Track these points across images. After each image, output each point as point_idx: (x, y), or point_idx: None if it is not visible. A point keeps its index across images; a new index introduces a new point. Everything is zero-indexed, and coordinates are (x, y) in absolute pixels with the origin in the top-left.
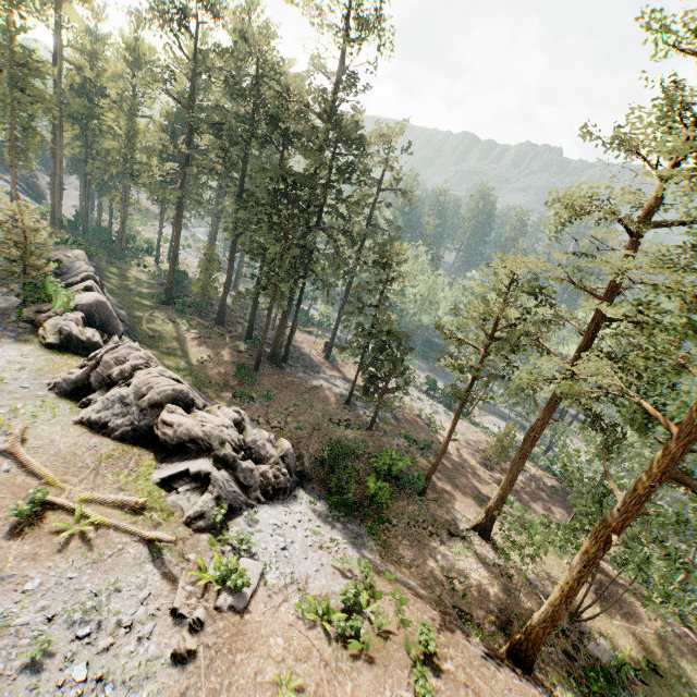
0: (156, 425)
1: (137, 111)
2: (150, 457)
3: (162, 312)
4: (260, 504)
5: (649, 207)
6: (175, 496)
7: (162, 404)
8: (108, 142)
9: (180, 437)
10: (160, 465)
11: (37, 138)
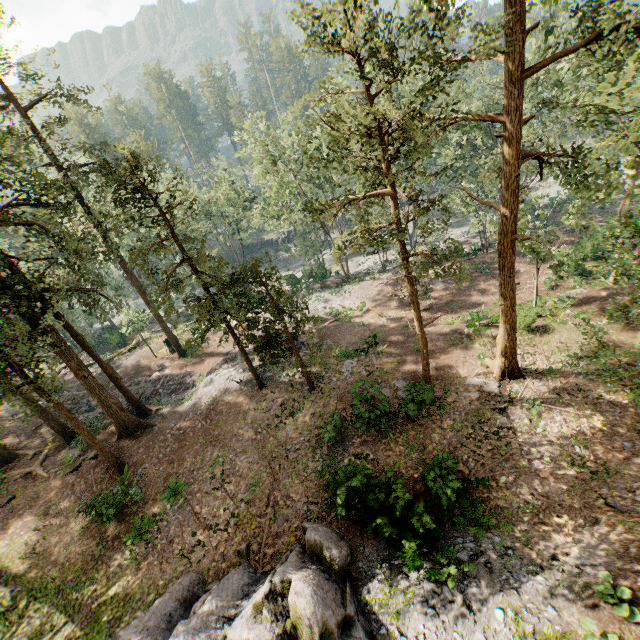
0: None
1: None
2: None
3: None
4: None
5: None
6: None
7: None
8: None
9: None
10: None
11: None
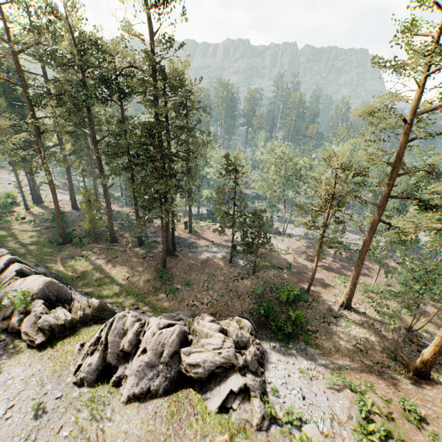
0: (184, 369)
1: None
2: (193, 393)
3: (66, 251)
4: (263, 374)
5: (412, 105)
6: (235, 413)
7: (177, 351)
8: None
9: (208, 369)
10: (205, 396)
11: None
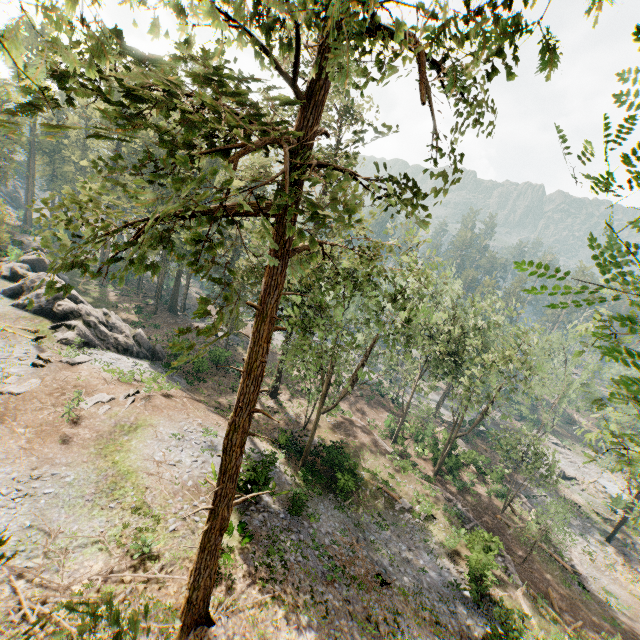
0: (54, 307)
1: (88, 147)
2: (49, 322)
3: (98, 280)
4: (111, 352)
5: None
6: (57, 333)
7: (60, 299)
8: (67, 167)
9: (65, 311)
10: (53, 324)
11: (14, 165)
